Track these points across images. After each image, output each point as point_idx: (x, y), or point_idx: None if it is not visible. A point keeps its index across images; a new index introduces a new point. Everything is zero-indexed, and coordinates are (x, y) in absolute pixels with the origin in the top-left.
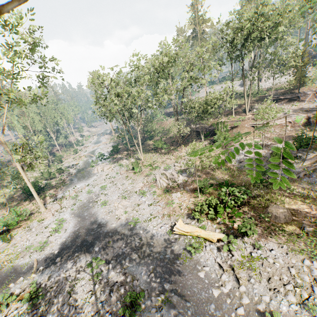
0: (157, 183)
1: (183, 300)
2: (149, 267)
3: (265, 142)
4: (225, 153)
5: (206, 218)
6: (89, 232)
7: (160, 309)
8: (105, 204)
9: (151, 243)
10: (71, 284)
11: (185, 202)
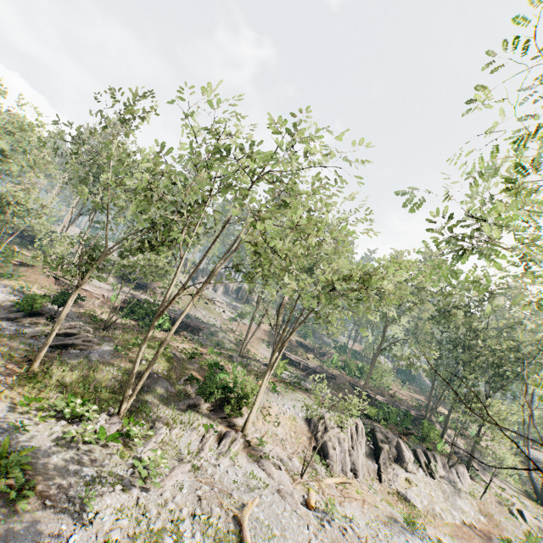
0: None
1: None
2: None
3: None
4: None
5: None
6: None
7: None
8: None
9: None
10: None
11: None
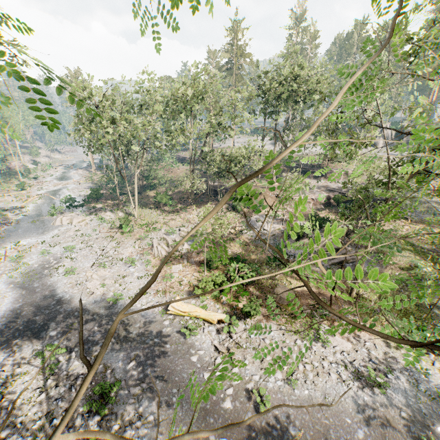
0: (154, 249)
1: (169, 388)
2: (130, 353)
3: (286, 217)
4: (243, 223)
5: (209, 297)
6: (42, 310)
7: (139, 399)
8: (71, 273)
9: (137, 325)
10: (6, 381)
11: (188, 277)
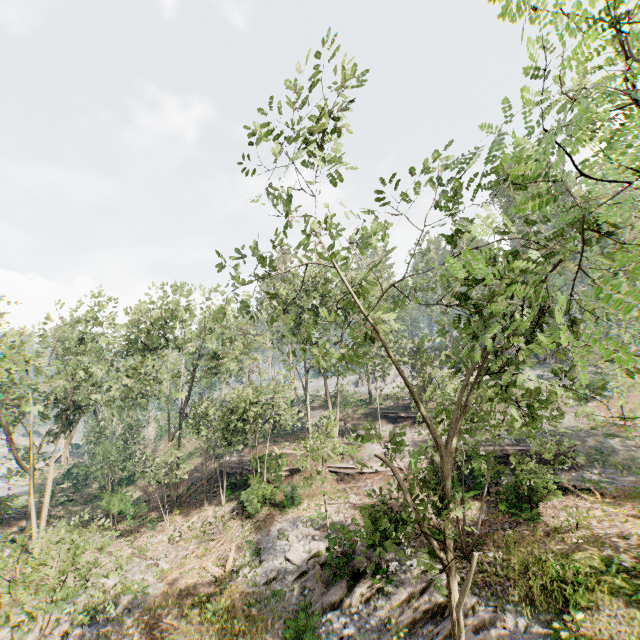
0: None
1: None
2: None
3: (342, 519)
4: (248, 547)
5: None
6: None
7: None
8: None
9: None
10: None
11: None
